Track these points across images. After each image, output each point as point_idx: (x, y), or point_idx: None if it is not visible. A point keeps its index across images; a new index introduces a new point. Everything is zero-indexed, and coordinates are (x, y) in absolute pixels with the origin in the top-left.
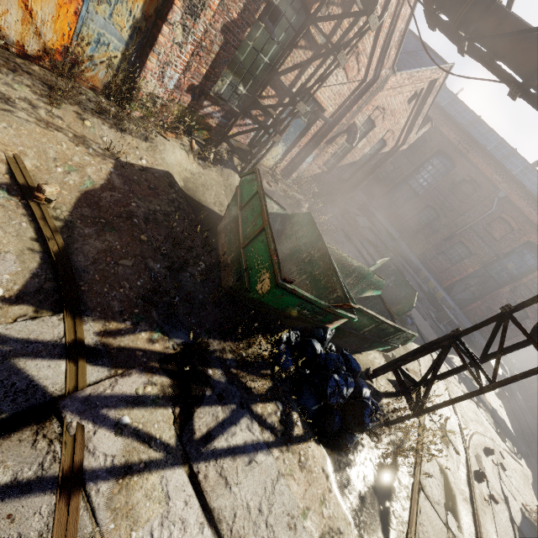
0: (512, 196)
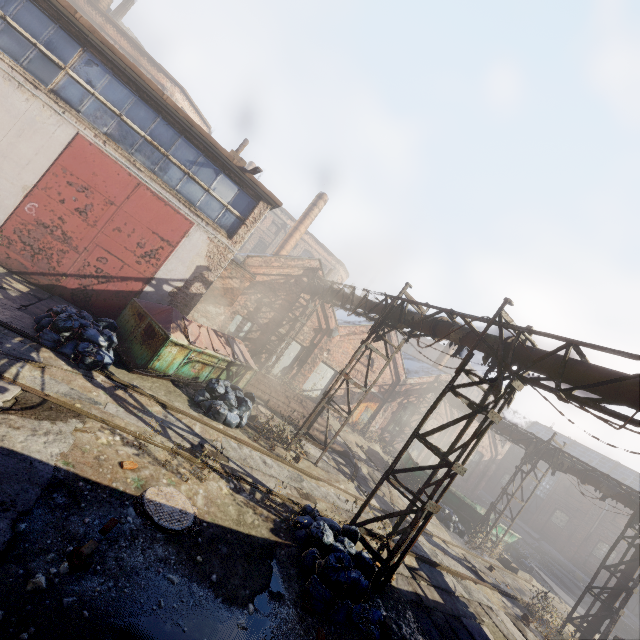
0: None
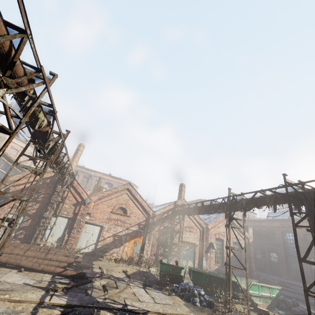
0: None
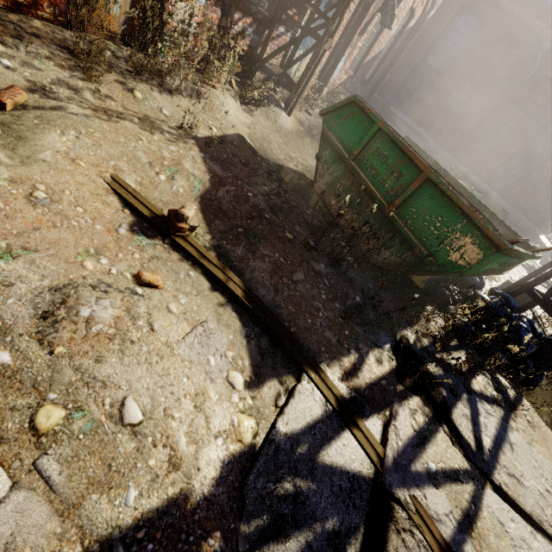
0: None
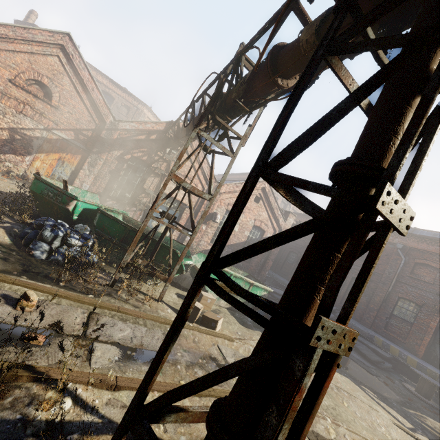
0: (410, 244)
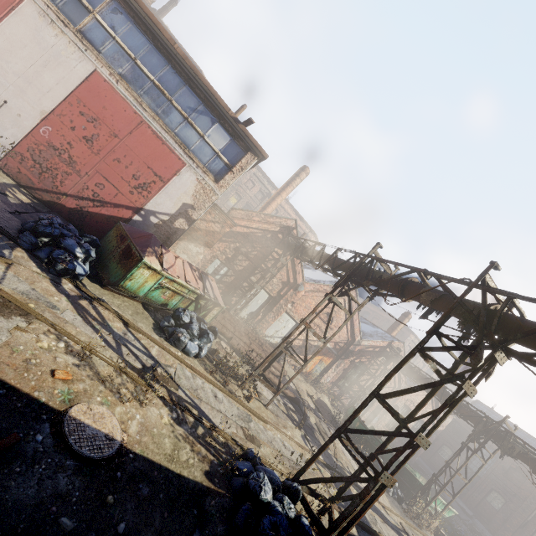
0: None
